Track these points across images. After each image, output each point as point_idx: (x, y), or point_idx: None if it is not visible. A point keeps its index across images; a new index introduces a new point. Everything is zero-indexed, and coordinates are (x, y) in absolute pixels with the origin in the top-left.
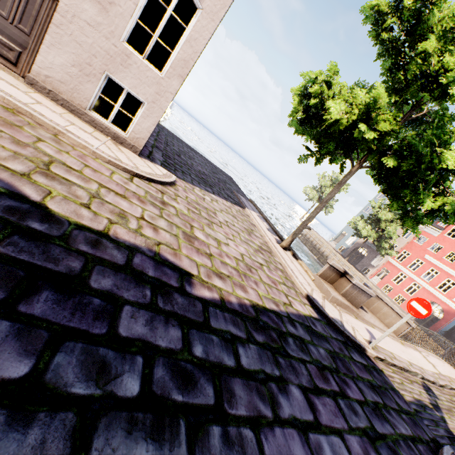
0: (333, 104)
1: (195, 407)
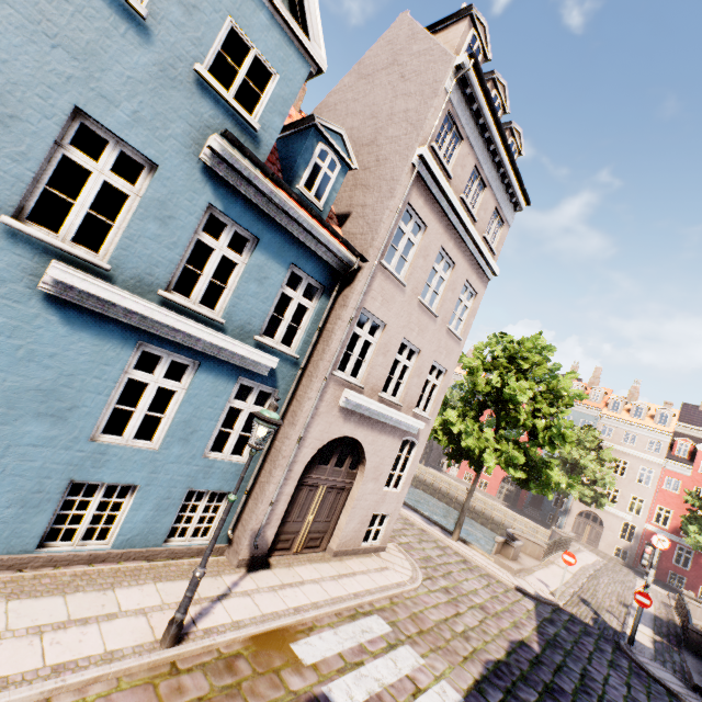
0: (487, 456)
1: (597, 699)
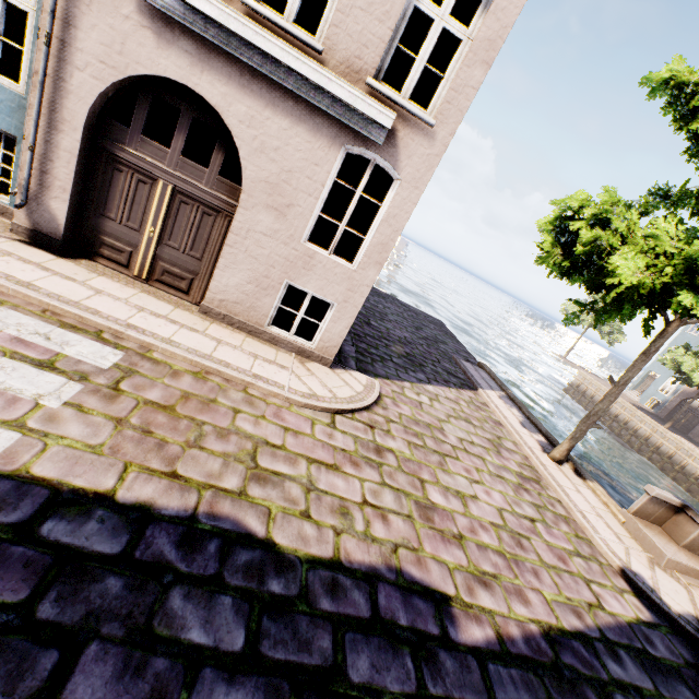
0: (621, 261)
1: None
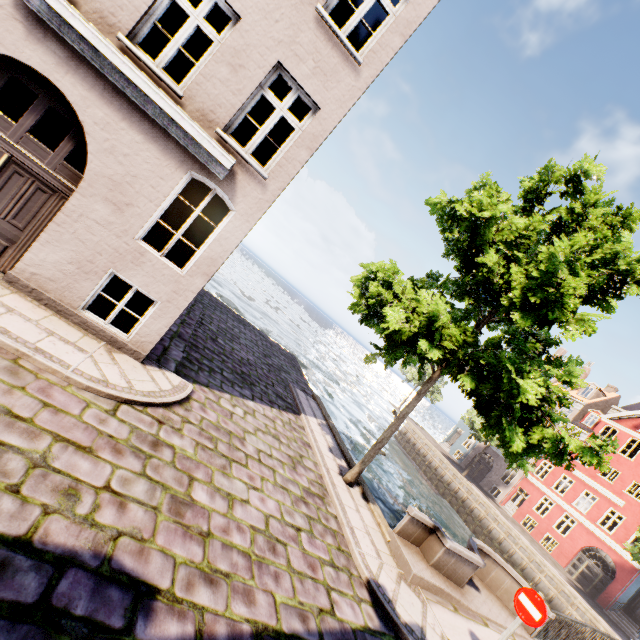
0: (390, 312)
1: None
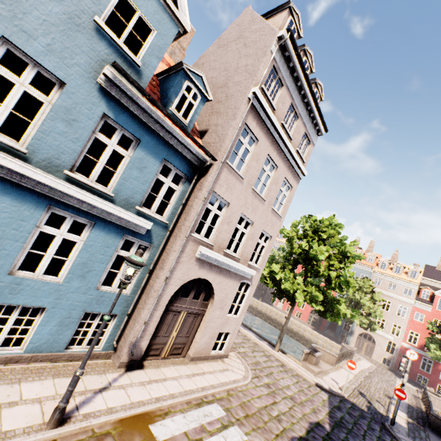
0: (298, 295)
1: None
